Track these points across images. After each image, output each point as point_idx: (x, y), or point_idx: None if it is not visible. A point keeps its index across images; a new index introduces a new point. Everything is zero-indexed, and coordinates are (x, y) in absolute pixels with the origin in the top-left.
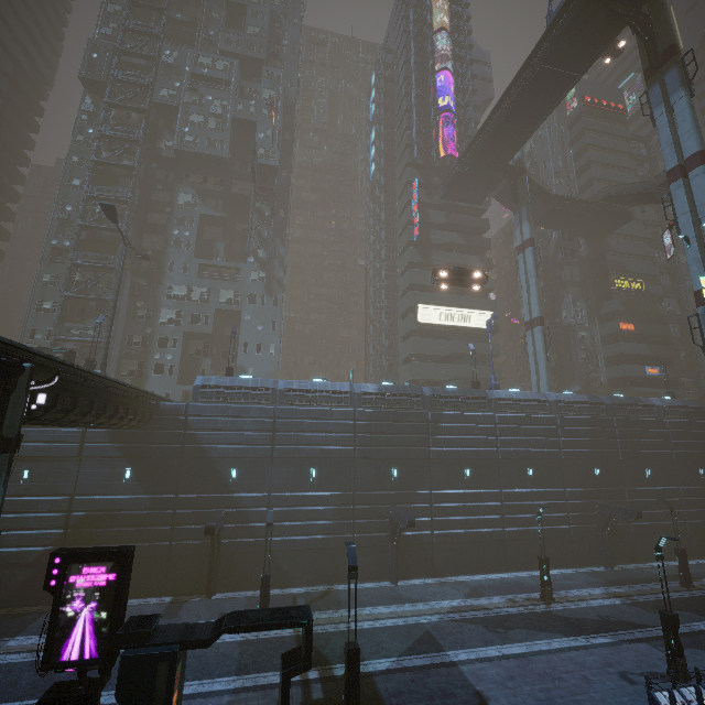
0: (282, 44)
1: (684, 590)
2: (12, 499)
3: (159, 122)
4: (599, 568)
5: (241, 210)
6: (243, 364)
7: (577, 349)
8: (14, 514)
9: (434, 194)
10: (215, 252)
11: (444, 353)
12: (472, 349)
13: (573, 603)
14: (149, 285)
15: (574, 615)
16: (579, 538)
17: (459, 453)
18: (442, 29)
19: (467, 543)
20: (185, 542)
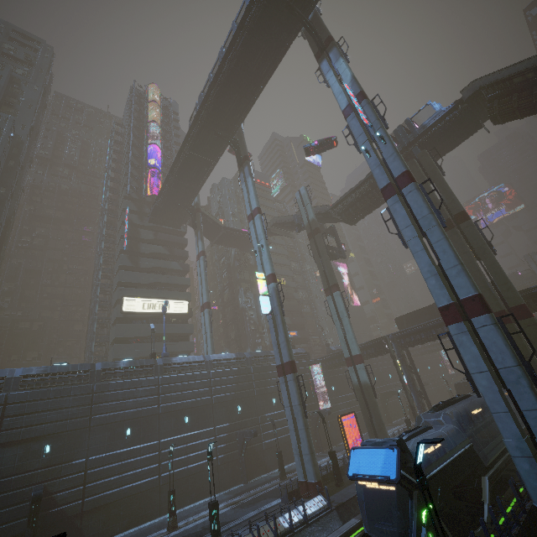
0: (19, 99)
1: (280, 482)
2: None
3: None
4: (239, 486)
5: None
6: None
7: (248, 323)
8: None
9: (145, 219)
10: None
11: (146, 334)
12: (152, 328)
13: (192, 523)
14: None
15: (184, 534)
16: (226, 464)
17: (122, 415)
18: (153, 121)
19: (122, 500)
20: None
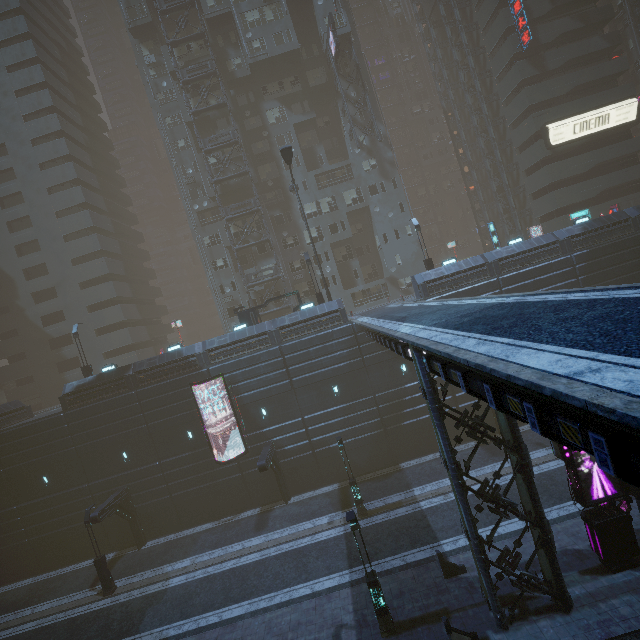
0: None
1: None
2: (337, 408)
3: (217, 41)
4: None
5: (319, 103)
6: (390, 253)
7: None
8: (343, 417)
9: None
10: (318, 159)
11: (586, 168)
12: None
13: None
14: (284, 214)
15: None
16: None
17: None
18: None
19: None
20: (467, 403)
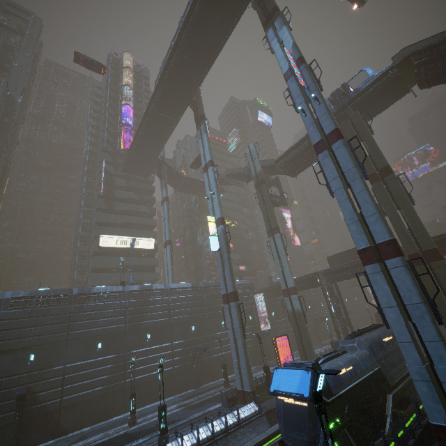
0: (12, 64)
1: (224, 389)
2: None
3: None
4: (190, 390)
5: None
6: None
7: (204, 258)
8: None
9: (119, 169)
10: None
11: (119, 265)
12: (122, 261)
13: (149, 420)
14: None
15: (140, 429)
16: (180, 373)
17: (94, 332)
18: (127, 85)
19: (94, 400)
20: None
